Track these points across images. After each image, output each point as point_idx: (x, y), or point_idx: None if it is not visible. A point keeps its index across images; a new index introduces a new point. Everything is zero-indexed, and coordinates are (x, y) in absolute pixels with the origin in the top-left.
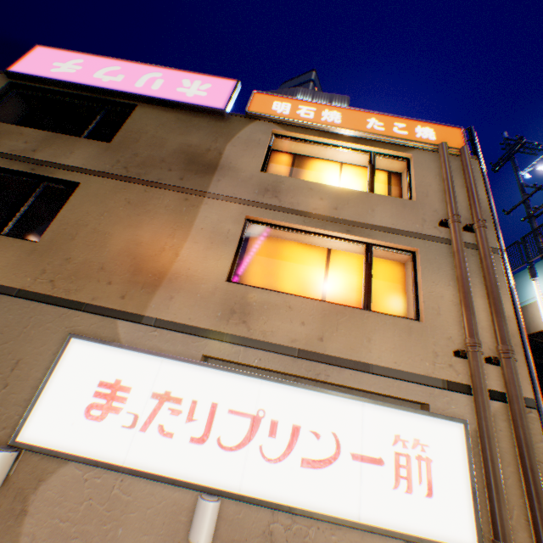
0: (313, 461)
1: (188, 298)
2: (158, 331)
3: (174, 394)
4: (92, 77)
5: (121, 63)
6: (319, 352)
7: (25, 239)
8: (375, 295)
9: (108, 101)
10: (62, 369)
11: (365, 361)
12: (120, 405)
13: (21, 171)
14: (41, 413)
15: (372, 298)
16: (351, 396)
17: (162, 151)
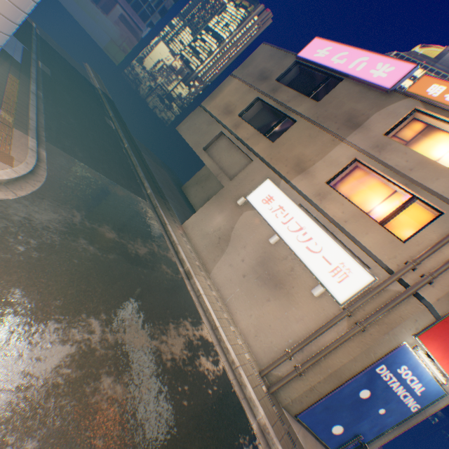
0: (309, 249)
1: (307, 183)
2: (291, 189)
3: (284, 208)
4: (329, 60)
5: (350, 49)
6: (340, 225)
7: (270, 140)
8: (398, 224)
9: (330, 75)
10: (262, 186)
11: (356, 239)
12: (270, 203)
13: (280, 111)
14: (253, 195)
15: (395, 224)
16: (337, 242)
17: (338, 111)
